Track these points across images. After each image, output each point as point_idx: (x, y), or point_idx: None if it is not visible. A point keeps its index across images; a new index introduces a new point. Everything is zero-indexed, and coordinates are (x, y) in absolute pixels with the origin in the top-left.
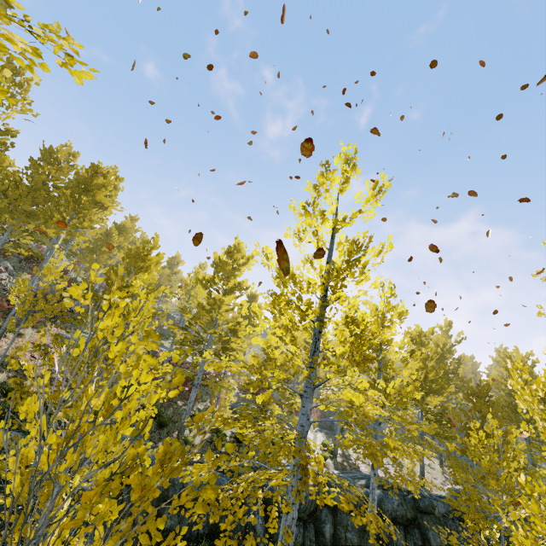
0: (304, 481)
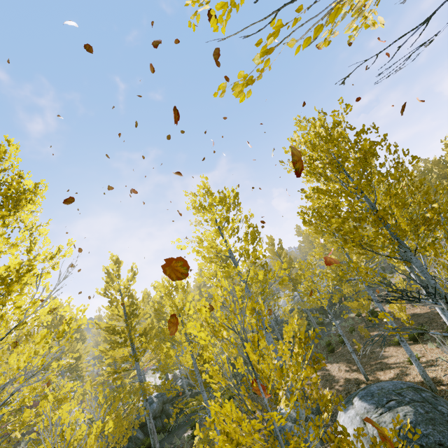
0: (145, 393)
